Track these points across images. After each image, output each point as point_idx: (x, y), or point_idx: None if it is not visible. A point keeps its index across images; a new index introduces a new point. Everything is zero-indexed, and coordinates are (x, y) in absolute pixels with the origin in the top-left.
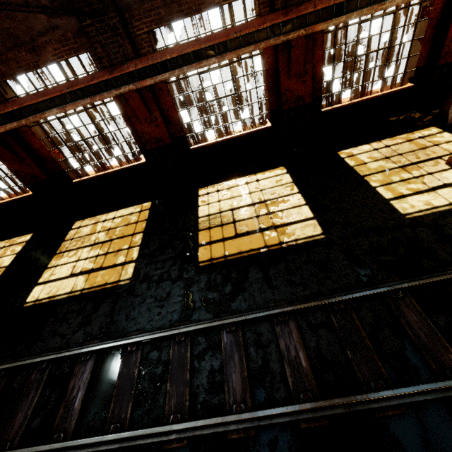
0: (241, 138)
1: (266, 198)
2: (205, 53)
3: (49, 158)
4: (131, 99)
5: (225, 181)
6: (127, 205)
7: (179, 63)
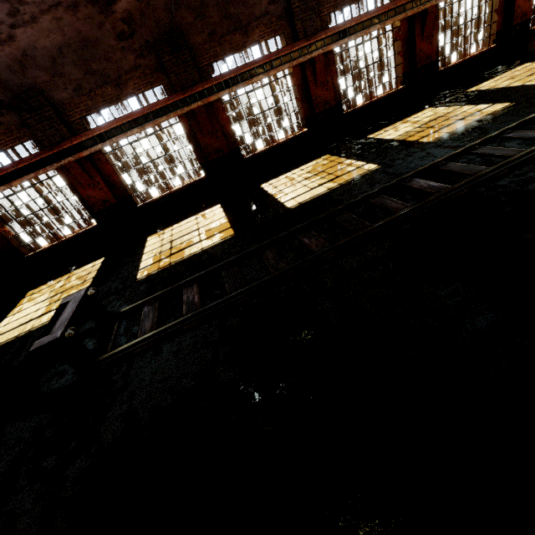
0: (382, 101)
1: (439, 116)
2: (372, 22)
3: (230, 134)
4: (318, 62)
5: (386, 127)
6: (304, 164)
7: (354, 30)
